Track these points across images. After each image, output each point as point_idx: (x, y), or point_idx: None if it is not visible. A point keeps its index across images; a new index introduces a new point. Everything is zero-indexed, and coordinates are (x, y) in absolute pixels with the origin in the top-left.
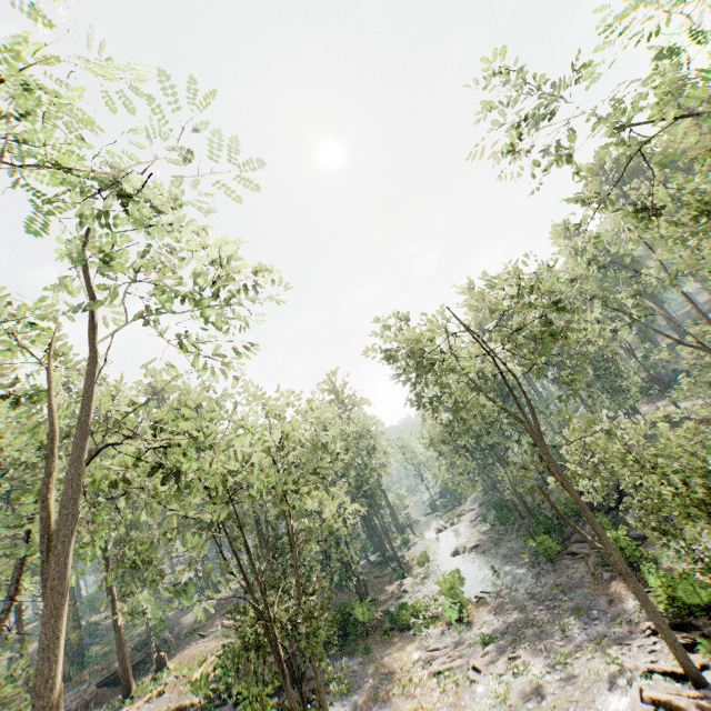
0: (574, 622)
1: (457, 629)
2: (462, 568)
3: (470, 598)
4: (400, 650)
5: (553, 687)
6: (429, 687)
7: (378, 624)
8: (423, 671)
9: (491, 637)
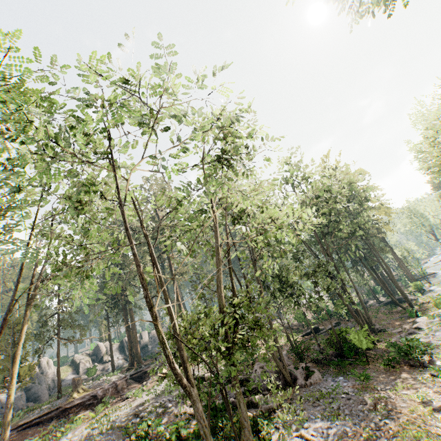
0: None
1: None
2: None
3: None
4: (409, 388)
5: None
6: None
7: (382, 354)
8: None
9: None
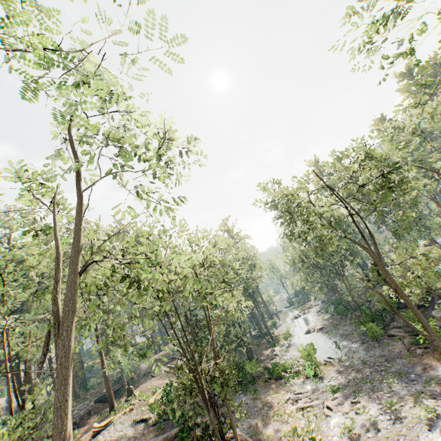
0: (397, 381)
1: (313, 381)
2: (313, 342)
3: (320, 361)
4: (276, 392)
5: (386, 424)
6: (297, 417)
7: (260, 375)
8: (293, 407)
9: (337, 387)
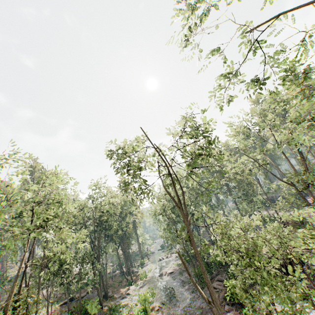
0: None
1: None
2: (160, 284)
3: (155, 306)
4: None
5: None
6: None
7: (102, 314)
8: None
9: None
